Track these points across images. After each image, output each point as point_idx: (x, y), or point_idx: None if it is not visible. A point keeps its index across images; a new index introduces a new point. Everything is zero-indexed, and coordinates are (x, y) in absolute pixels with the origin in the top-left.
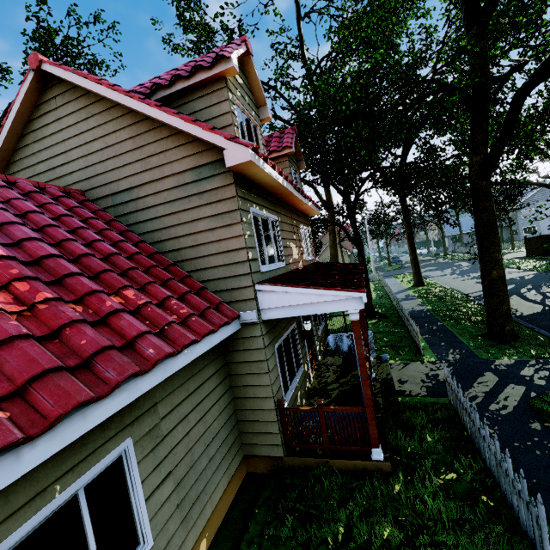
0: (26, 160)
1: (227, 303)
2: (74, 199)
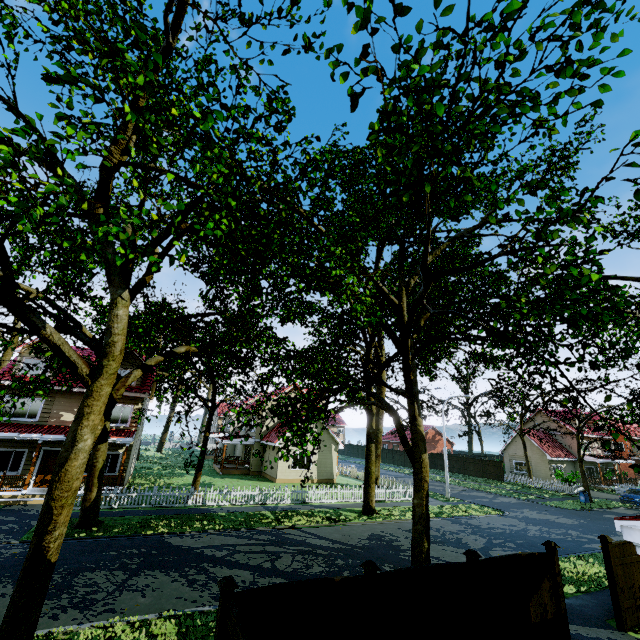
0: None
1: None
2: None
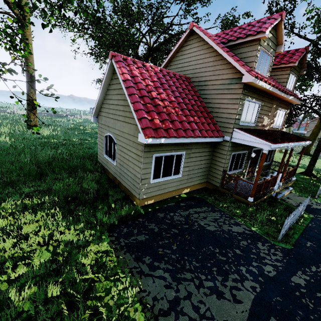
0: (176, 61)
1: (221, 131)
2: (187, 81)
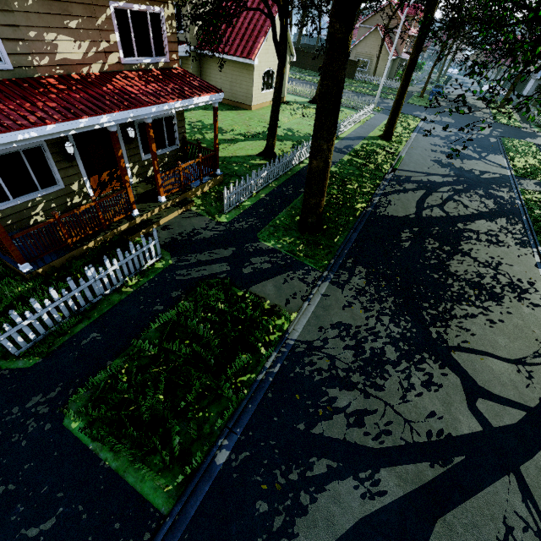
0: None
1: None
2: None
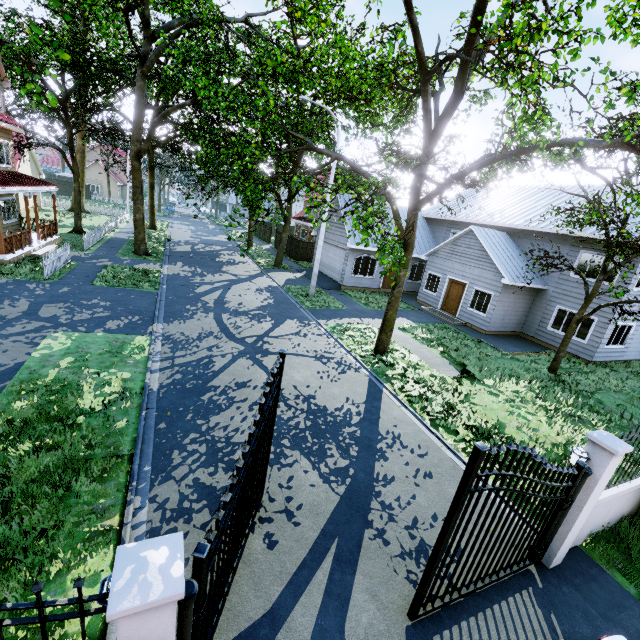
0: None
1: None
2: None
